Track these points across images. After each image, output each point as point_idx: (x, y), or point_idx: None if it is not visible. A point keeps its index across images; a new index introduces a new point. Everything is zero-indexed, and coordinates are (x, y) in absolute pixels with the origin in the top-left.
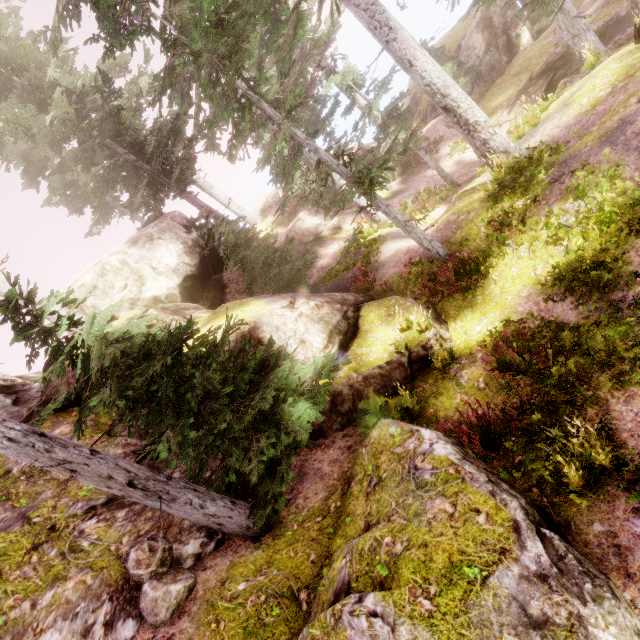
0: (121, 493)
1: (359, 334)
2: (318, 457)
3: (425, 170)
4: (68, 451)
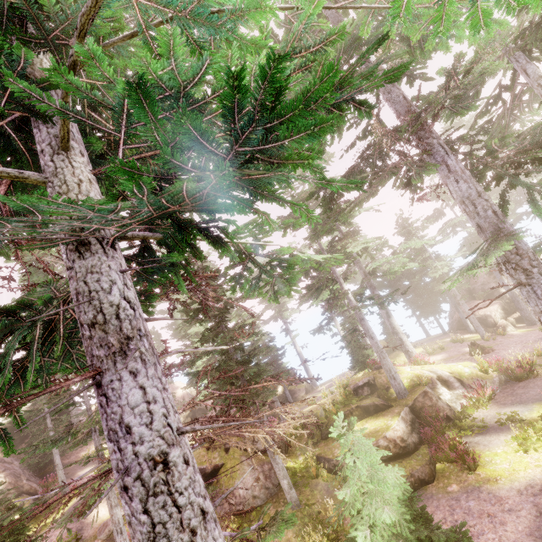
0: None
1: None
2: None
3: None
4: None
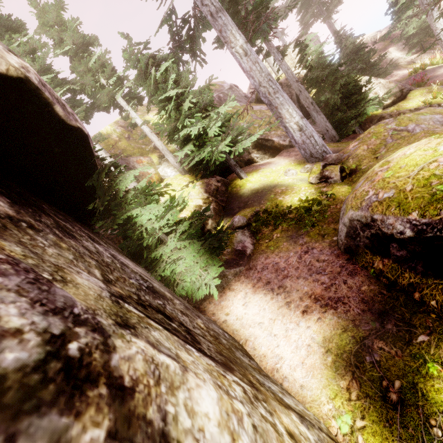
0: (307, 106)
1: (405, 100)
2: None
3: None
4: (301, 85)
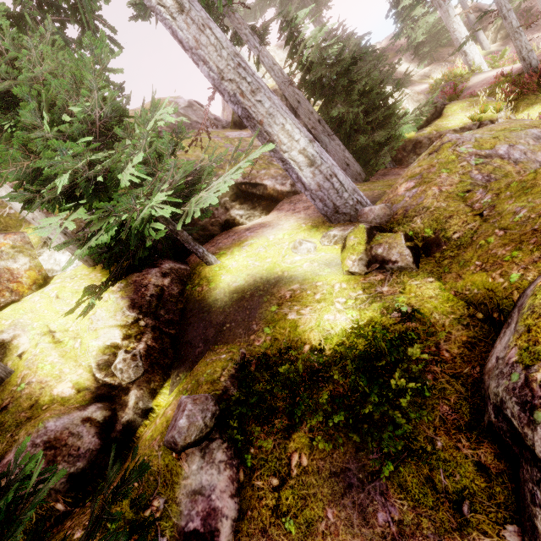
0: (312, 125)
1: (441, 117)
2: (396, 171)
3: (532, 33)
4: (299, 91)
